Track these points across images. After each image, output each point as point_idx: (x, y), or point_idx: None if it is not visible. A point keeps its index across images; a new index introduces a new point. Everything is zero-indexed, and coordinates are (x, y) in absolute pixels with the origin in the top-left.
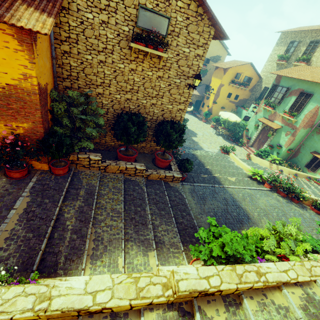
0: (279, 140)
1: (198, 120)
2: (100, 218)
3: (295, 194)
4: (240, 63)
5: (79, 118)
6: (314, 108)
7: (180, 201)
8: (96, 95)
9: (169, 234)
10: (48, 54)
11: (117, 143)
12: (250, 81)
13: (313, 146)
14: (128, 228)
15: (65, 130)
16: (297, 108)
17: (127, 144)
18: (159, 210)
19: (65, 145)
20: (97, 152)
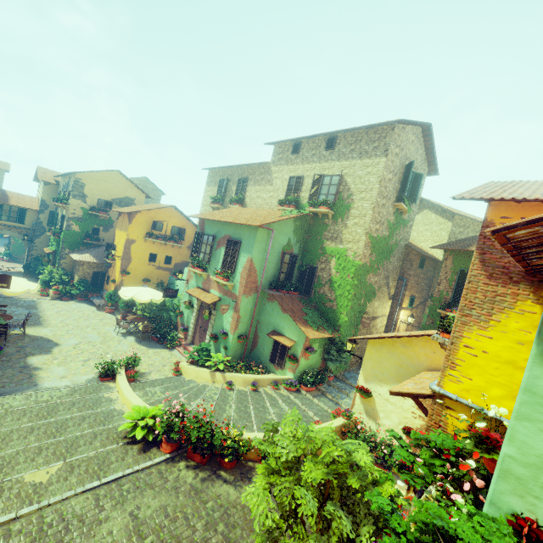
0: (223, 322)
1: (94, 311)
2: None
3: (213, 450)
4: (156, 206)
5: None
6: (247, 262)
7: None
8: None
9: None
10: None
11: None
12: (184, 234)
13: (269, 322)
14: None
15: None
16: (230, 264)
17: None
18: None
19: None
20: None
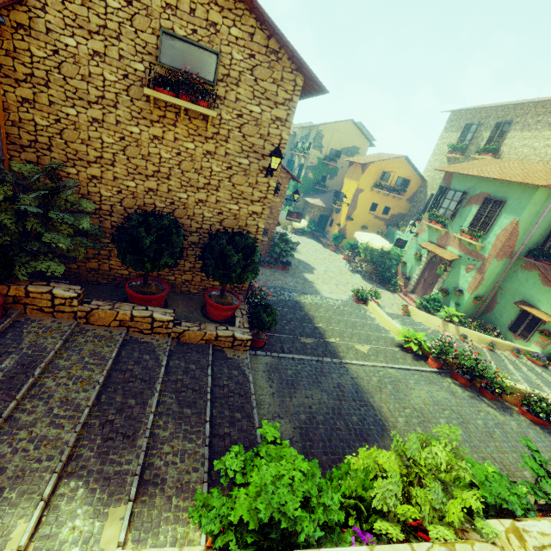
0: (458, 280)
1: (322, 248)
2: (24, 420)
3: (484, 380)
4: (388, 156)
5: (35, 215)
6: (511, 224)
7: (238, 387)
8: (87, 180)
9: (185, 462)
10: None
11: (134, 272)
12: (407, 185)
13: (518, 291)
14: (86, 446)
15: (1, 236)
16: (482, 224)
17: (137, 270)
18: (181, 406)
19: None
20: (91, 287)
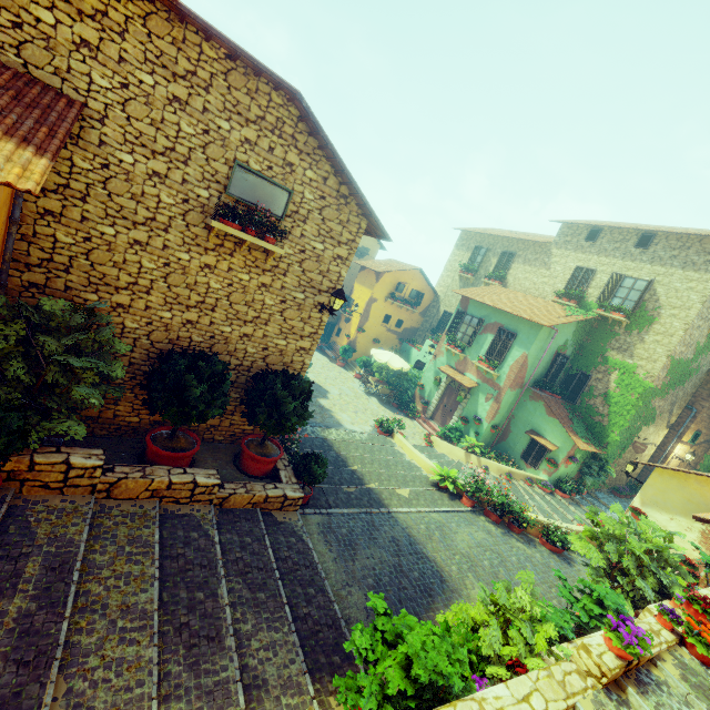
0: (477, 408)
1: (329, 362)
2: (87, 643)
3: (514, 515)
4: (402, 266)
5: (59, 362)
6: (522, 357)
7: (302, 558)
8: (110, 308)
9: (279, 656)
10: (4, 213)
11: (146, 419)
12: (421, 299)
13: (528, 420)
14: (170, 660)
15: (8, 391)
16: (498, 354)
17: (178, 425)
18: (253, 591)
19: (5, 434)
20: (86, 441)
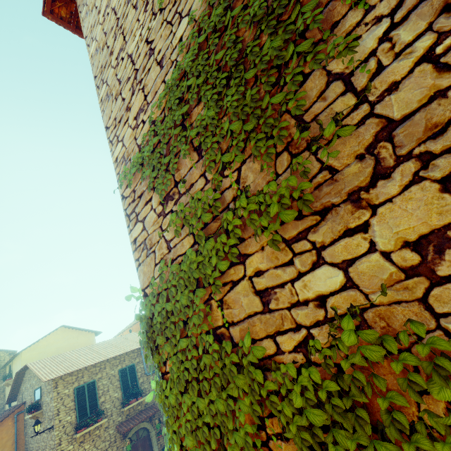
0: None
1: None
2: None
3: None
4: None
5: None
6: None
7: None
8: None
9: None
10: (10, 442)
11: None
12: None
13: None
14: None
15: None
16: None
17: None
18: None
19: None
20: None
